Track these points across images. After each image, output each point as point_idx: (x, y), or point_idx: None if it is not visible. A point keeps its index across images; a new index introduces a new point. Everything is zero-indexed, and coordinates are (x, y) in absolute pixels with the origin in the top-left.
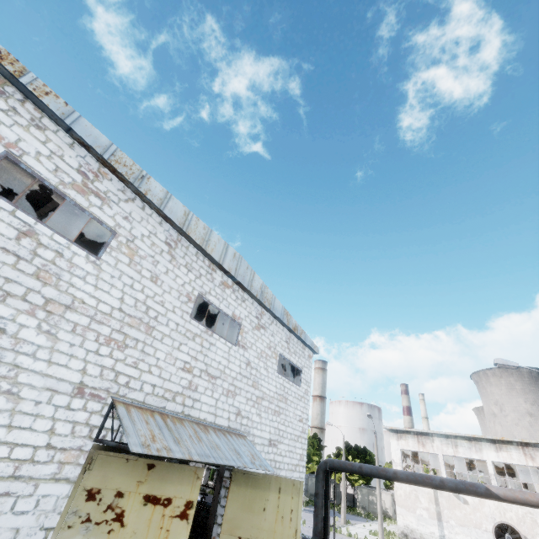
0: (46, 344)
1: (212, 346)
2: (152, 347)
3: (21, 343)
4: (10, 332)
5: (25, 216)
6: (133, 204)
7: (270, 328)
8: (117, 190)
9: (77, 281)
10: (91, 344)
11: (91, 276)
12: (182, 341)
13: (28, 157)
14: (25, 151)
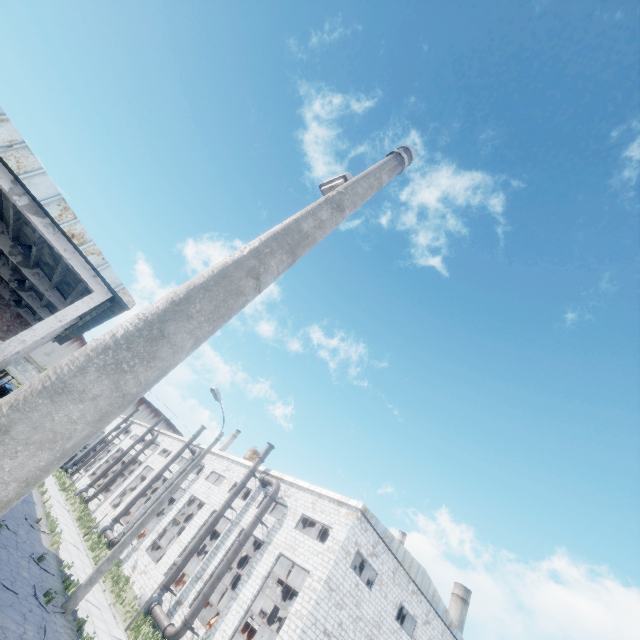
0: (353, 637)
1: (400, 638)
2: (379, 639)
3: (349, 637)
4: (347, 632)
5: (357, 576)
6: (385, 553)
7: (433, 623)
8: (381, 548)
9: (364, 604)
10: (363, 637)
11: (368, 601)
12: (389, 635)
13: (362, 547)
14: (361, 545)
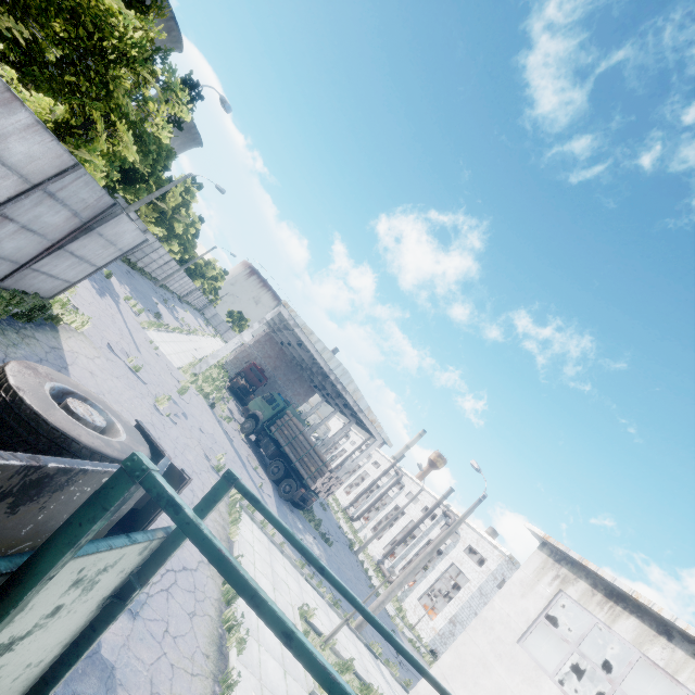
0: None
1: None
2: None
3: None
4: None
5: None
6: None
7: None
8: None
9: None
10: None
11: None
12: None
13: (506, 578)
14: (506, 577)
